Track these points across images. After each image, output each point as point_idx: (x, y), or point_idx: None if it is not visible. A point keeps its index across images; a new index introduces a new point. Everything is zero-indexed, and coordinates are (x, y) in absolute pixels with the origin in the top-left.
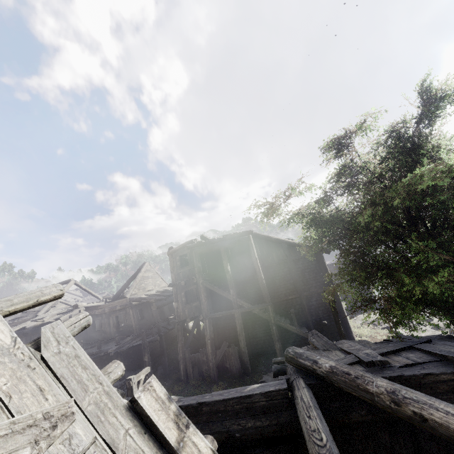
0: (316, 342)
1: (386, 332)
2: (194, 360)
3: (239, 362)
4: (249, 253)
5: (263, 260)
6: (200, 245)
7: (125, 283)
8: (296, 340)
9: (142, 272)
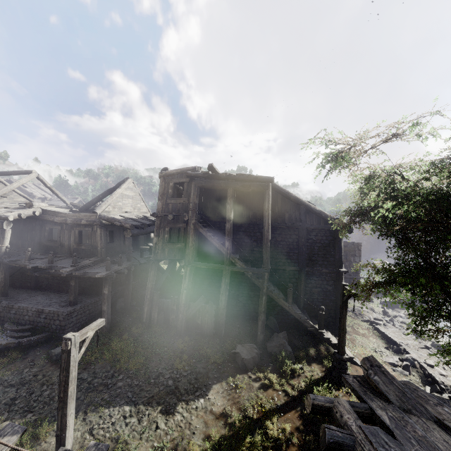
0: (382, 384)
1: (367, 326)
2: (162, 306)
3: (213, 322)
4: (258, 205)
5: (272, 218)
6: (204, 176)
7: (98, 195)
8: (279, 314)
9: (122, 188)
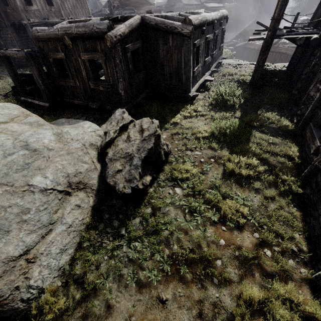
0: None
1: None
2: None
3: None
4: None
5: None
6: None
7: None
8: None
9: None
